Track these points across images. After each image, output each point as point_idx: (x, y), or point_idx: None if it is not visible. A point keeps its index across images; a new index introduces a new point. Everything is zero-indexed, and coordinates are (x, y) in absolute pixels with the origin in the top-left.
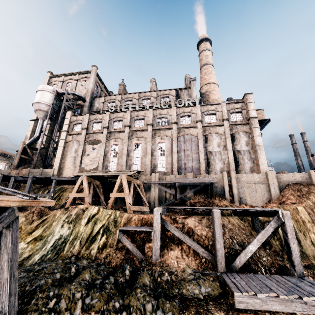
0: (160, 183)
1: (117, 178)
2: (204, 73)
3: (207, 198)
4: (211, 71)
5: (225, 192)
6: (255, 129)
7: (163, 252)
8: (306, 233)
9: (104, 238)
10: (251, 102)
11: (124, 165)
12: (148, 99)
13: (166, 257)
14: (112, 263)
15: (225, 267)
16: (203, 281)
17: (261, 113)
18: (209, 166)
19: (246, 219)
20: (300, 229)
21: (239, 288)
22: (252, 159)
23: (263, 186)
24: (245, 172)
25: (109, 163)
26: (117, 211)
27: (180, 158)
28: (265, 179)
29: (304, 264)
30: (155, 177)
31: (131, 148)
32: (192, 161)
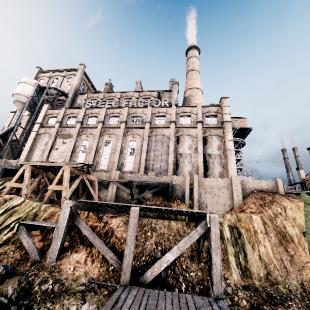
0: (119, 182)
1: (60, 170)
2: (189, 78)
3: (165, 200)
4: (196, 76)
5: (185, 195)
6: (227, 133)
7: (65, 254)
8: (256, 246)
9: (11, 233)
10: (227, 106)
11: (91, 161)
12: (130, 99)
13: (64, 261)
14: (2, 263)
15: (129, 278)
16: (93, 294)
17: (244, 122)
18: (177, 168)
19: (192, 225)
20: (250, 241)
21: (115, 308)
22: (223, 164)
23: (226, 192)
24: (214, 177)
25: (76, 158)
26: (44, 205)
27: (149, 158)
28: (229, 185)
29: (244, 283)
30: (115, 175)
31: (101, 144)
32: (161, 162)
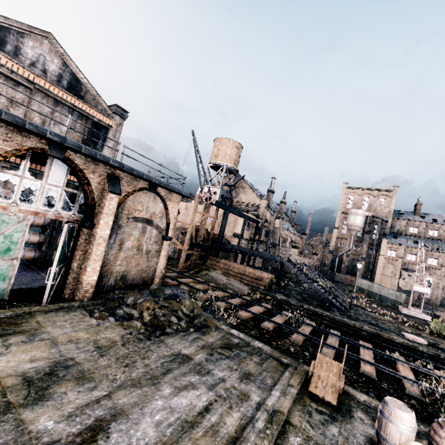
0: None
1: None
2: None
3: None
4: None
5: None
6: None
7: None
8: None
9: None
10: None
11: (439, 296)
12: None
13: None
14: None
15: None
16: None
17: None
18: None
19: None
20: None
21: None
22: None
23: None
24: None
25: None
26: None
27: None
28: None
29: None
30: None
31: None
32: None
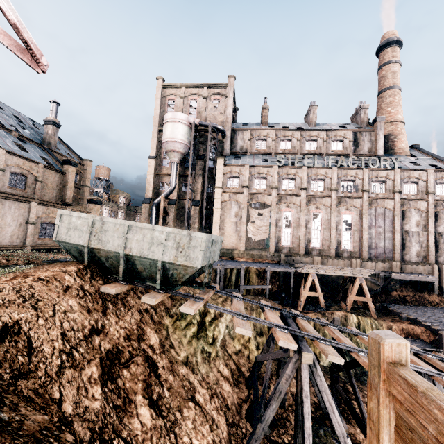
0: None
1: (356, 281)
2: (388, 103)
3: (416, 291)
4: (399, 100)
5: (434, 286)
6: None
7: None
8: None
9: None
10: None
11: (303, 239)
12: (313, 141)
13: None
14: None
15: None
16: None
17: None
18: (404, 248)
19: None
20: None
21: None
22: None
23: None
24: None
25: (281, 234)
26: (373, 320)
27: (370, 236)
28: None
29: None
30: (357, 264)
31: (308, 218)
32: (384, 240)
